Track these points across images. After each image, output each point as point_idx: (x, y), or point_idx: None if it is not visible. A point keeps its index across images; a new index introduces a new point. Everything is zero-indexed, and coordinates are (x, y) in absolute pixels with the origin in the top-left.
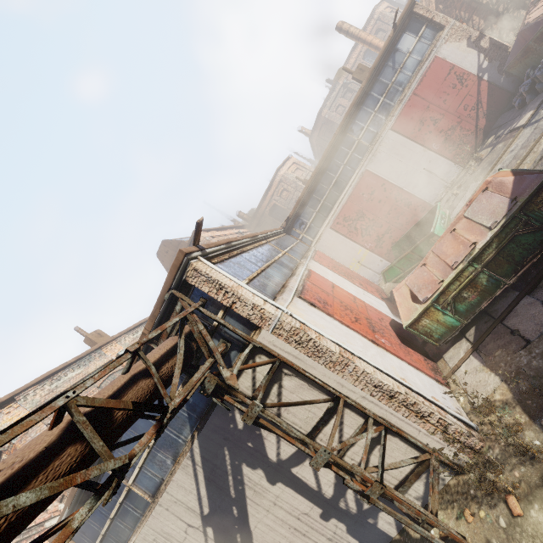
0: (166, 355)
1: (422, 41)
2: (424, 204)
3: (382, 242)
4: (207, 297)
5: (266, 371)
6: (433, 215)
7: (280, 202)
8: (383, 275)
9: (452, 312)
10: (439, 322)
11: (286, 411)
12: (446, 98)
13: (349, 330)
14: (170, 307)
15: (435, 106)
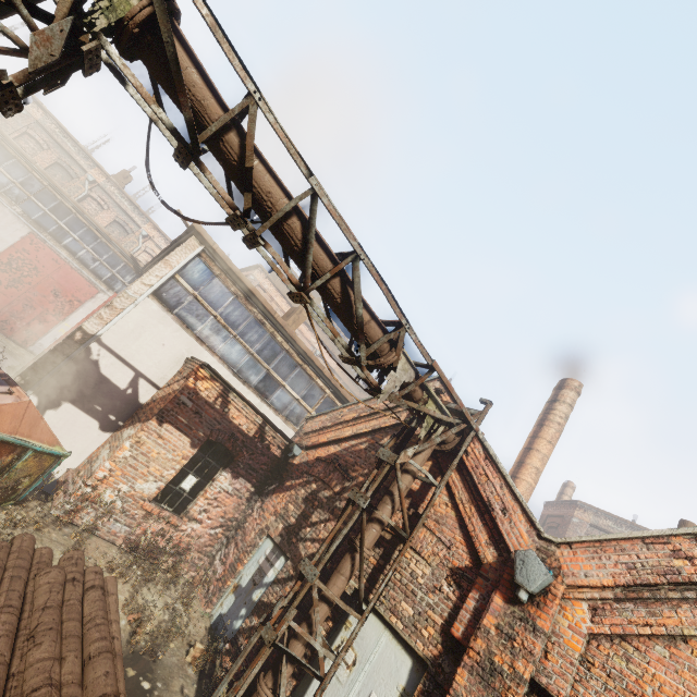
0: None
1: None
2: None
3: None
4: None
5: None
6: None
7: None
8: None
9: None
10: None
11: None
12: None
13: None
14: None
15: None
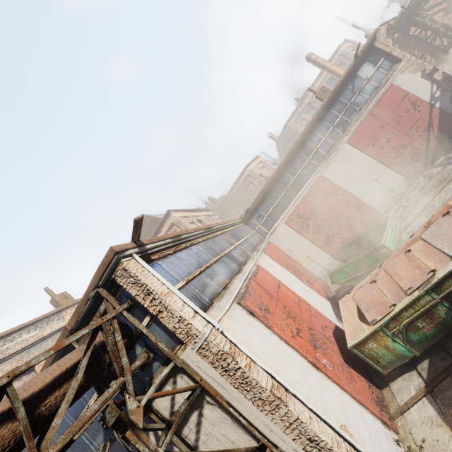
0: (62, 376)
1: (380, 70)
2: (373, 211)
3: (331, 241)
4: (135, 299)
5: (187, 394)
6: (384, 225)
7: (246, 192)
8: (329, 276)
9: (403, 341)
10: (388, 349)
11: (204, 445)
12: (400, 120)
13: (287, 348)
14: (96, 304)
15: (389, 126)
